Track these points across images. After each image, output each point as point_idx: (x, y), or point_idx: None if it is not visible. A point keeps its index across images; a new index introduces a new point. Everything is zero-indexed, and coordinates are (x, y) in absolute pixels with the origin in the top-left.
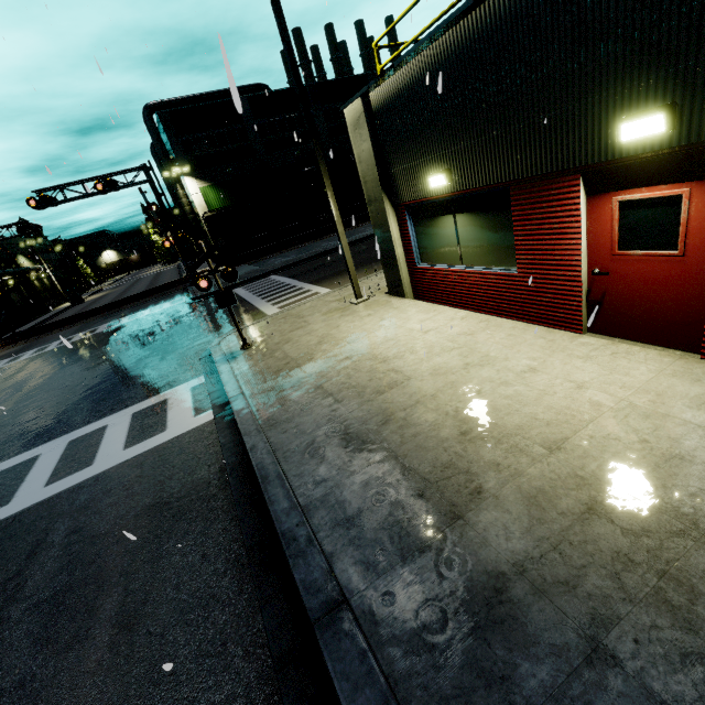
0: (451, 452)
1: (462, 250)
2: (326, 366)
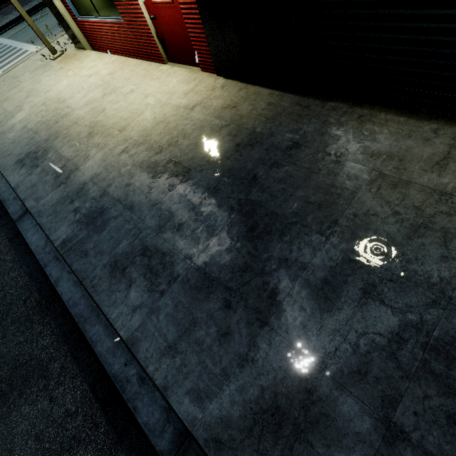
0: (82, 144)
1: (93, 2)
2: (30, 112)
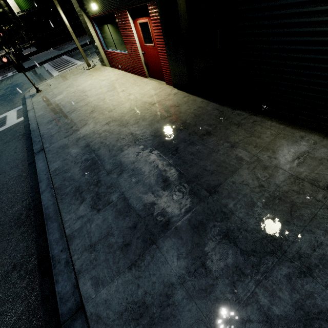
0: (86, 116)
1: (115, 42)
2: (65, 96)
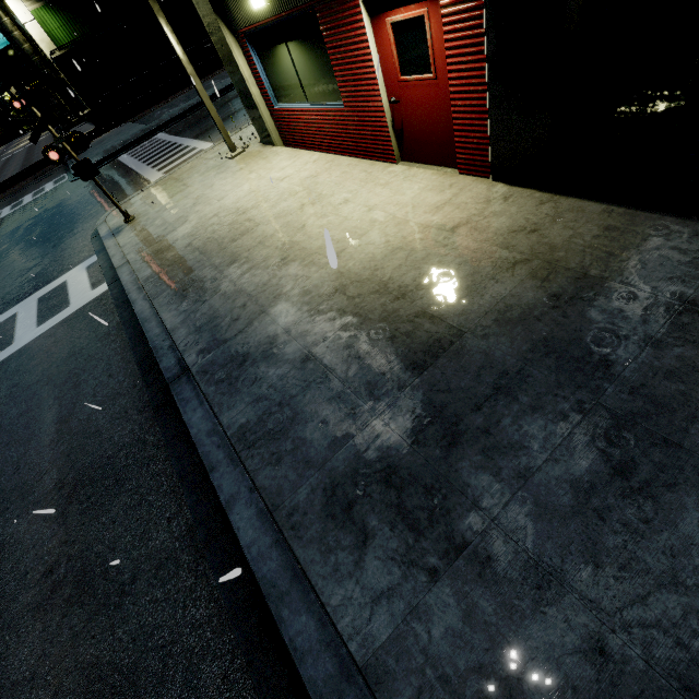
0: (271, 274)
1: (303, 86)
2: (197, 226)
